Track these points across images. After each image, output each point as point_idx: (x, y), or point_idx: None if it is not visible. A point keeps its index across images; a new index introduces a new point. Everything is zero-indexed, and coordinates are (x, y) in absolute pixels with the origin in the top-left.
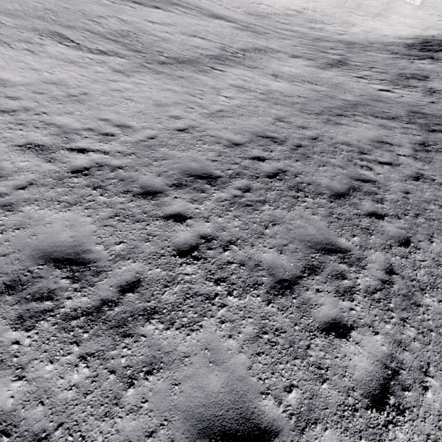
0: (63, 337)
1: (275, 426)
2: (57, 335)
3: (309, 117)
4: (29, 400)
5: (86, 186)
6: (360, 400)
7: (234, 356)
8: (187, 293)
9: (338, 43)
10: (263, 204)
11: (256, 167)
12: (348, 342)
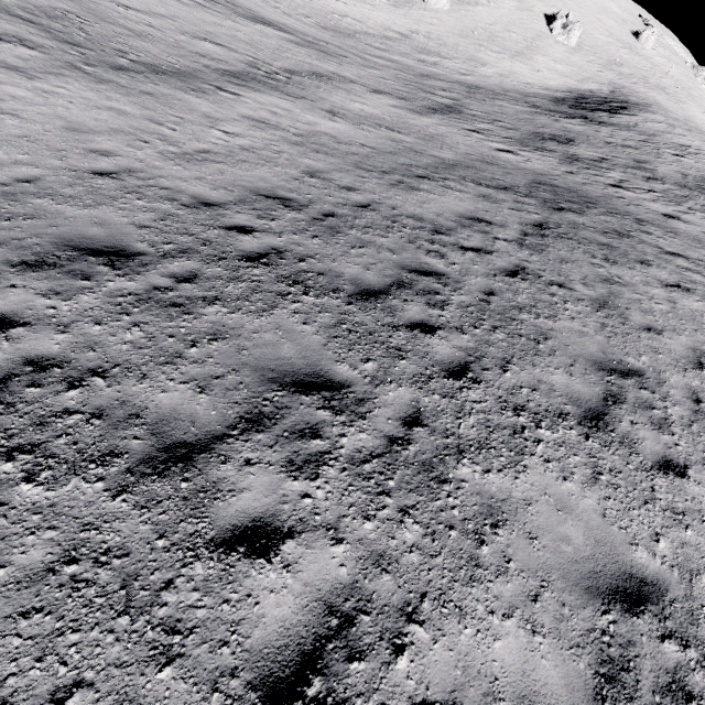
0: None
1: None
2: None
3: (368, 175)
4: None
5: None
6: (240, 697)
7: None
8: None
9: (456, 84)
10: (209, 304)
11: (229, 242)
12: (268, 566)
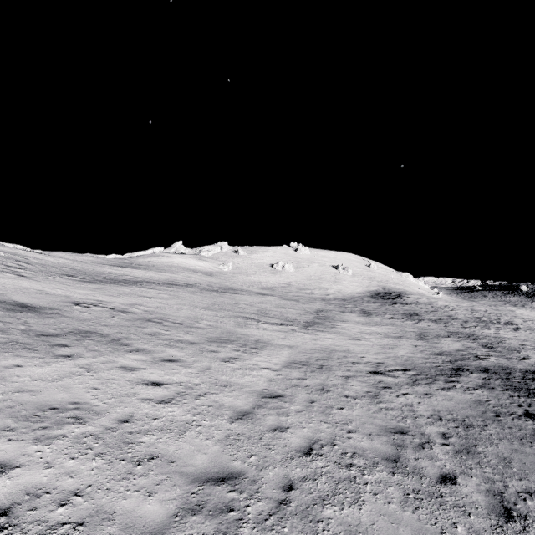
0: None
1: None
2: None
3: (421, 342)
4: None
5: (429, 383)
6: None
7: None
8: None
9: (338, 300)
10: (492, 377)
11: (456, 365)
12: None
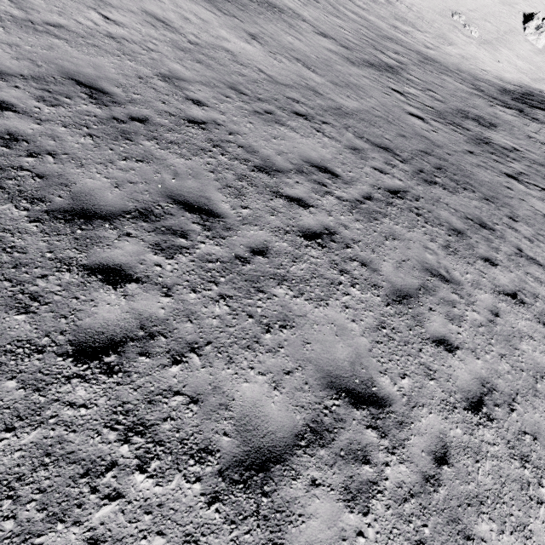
0: None
1: None
2: None
3: (235, 97)
4: None
5: None
6: None
7: None
8: None
9: (414, 52)
10: None
11: None
12: None
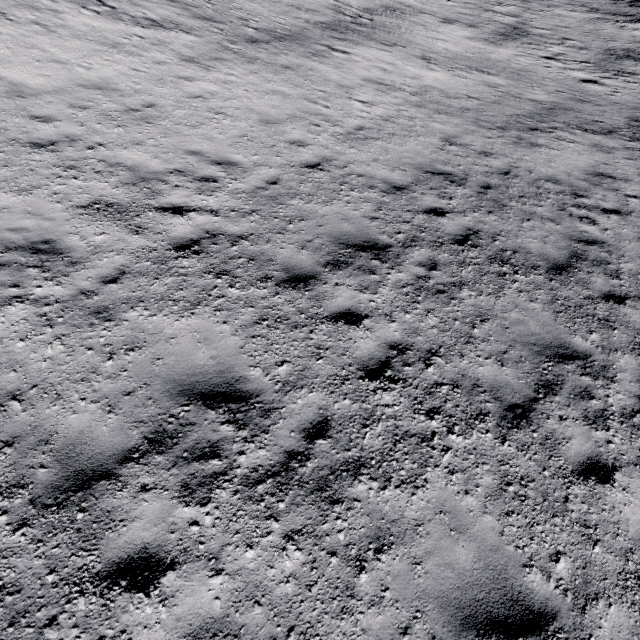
0: (254, 510)
1: (550, 607)
2: (244, 508)
3: (491, 135)
4: (240, 601)
5: (205, 273)
6: None
7: (478, 518)
8: (395, 433)
9: None
10: (460, 289)
11: (436, 227)
12: (613, 489)
